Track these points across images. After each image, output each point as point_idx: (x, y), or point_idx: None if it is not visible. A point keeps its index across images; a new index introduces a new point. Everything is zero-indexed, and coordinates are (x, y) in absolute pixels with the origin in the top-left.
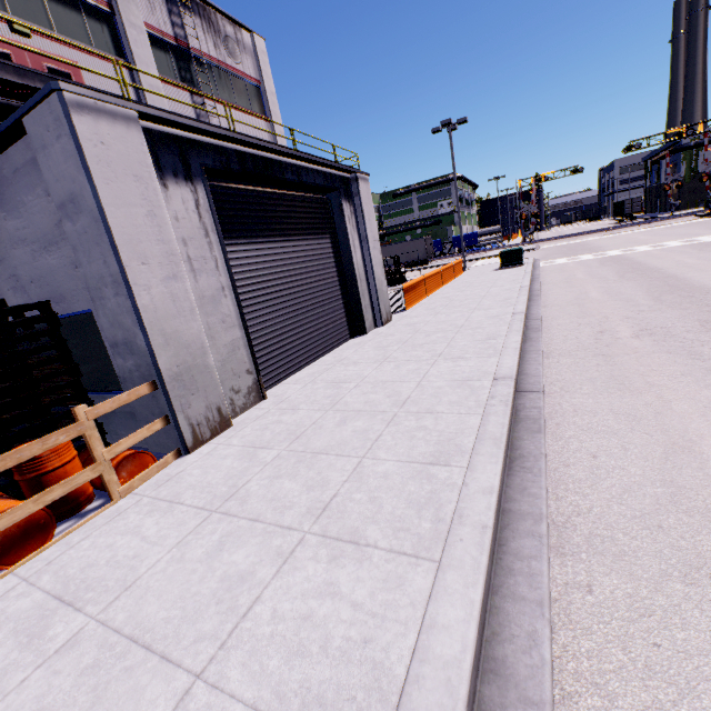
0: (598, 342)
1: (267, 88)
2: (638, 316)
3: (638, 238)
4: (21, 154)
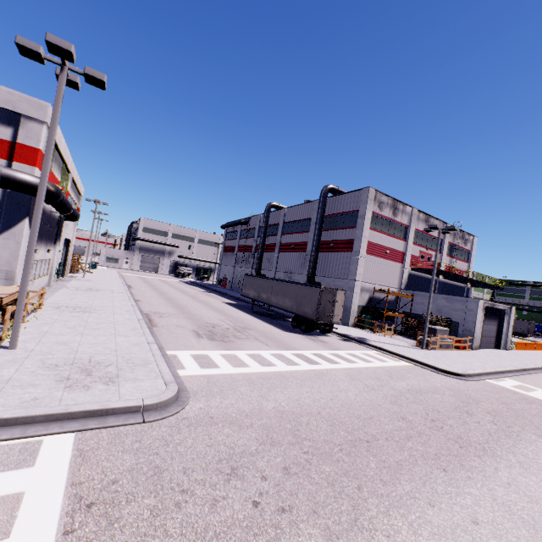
0: None
1: (472, 253)
2: None
3: None
4: (459, 298)
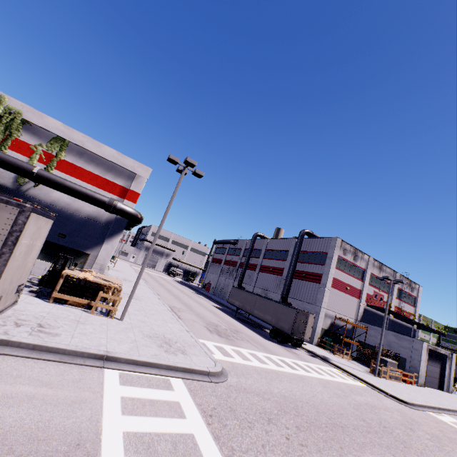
0: None
1: (418, 299)
2: None
3: None
4: (406, 337)
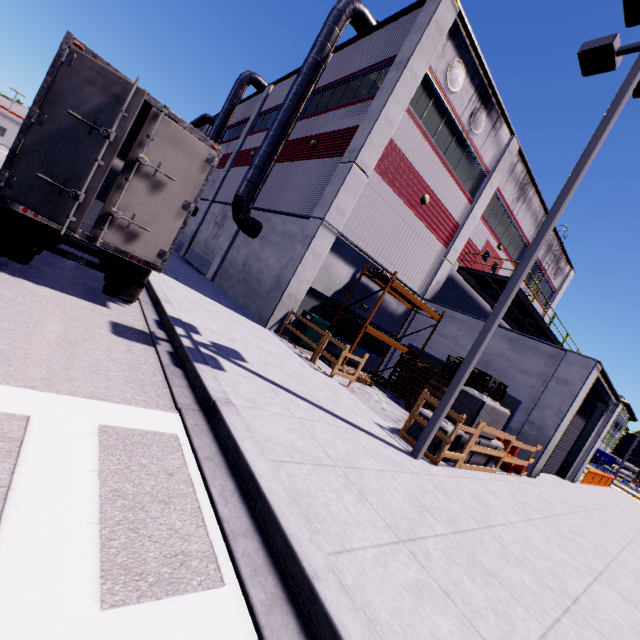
0: None
1: (557, 295)
2: None
3: None
4: (544, 348)
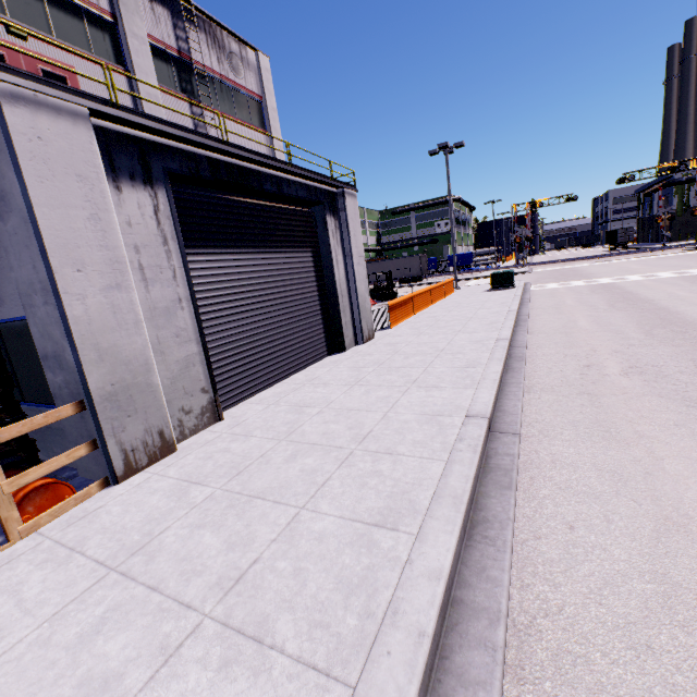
0: (584, 378)
1: (268, 103)
2: (627, 350)
3: (629, 267)
4: None
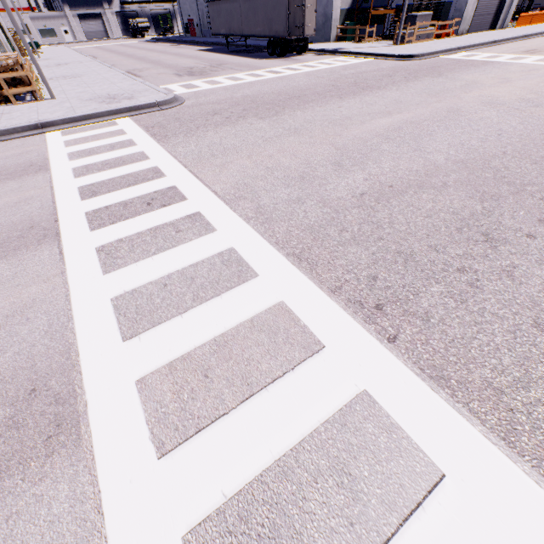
0: None
1: None
2: None
3: None
4: None
